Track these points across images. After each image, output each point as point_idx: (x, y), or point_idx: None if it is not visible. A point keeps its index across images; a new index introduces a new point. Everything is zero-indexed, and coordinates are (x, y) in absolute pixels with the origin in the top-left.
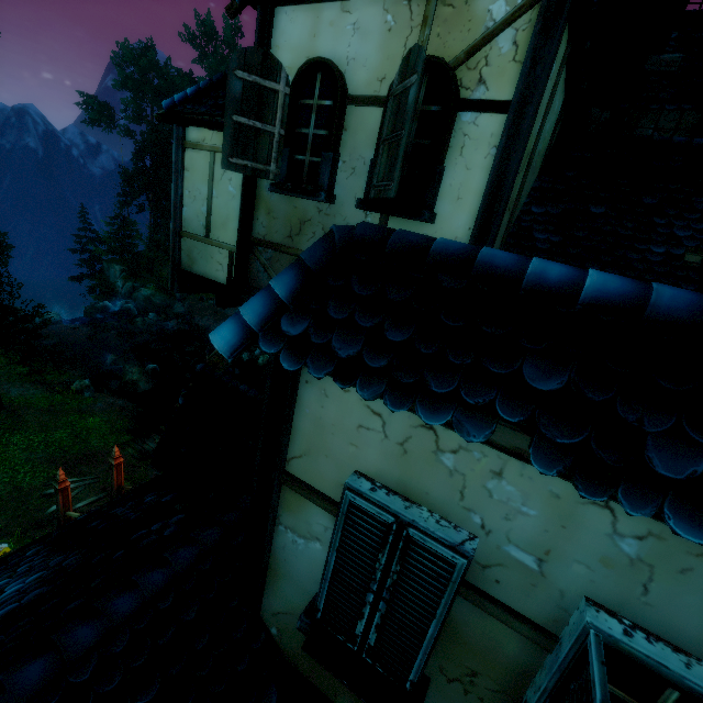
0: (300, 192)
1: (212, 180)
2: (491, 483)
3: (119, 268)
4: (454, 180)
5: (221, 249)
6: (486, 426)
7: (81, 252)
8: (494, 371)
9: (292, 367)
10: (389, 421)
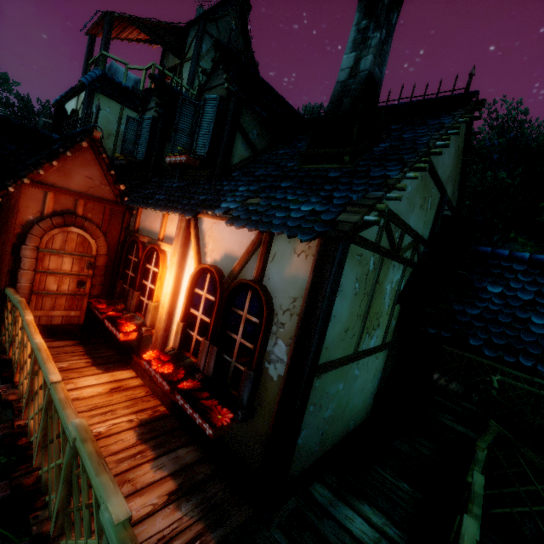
0: None
1: None
2: None
3: None
4: None
5: None
6: None
7: None
8: None
9: None
10: None
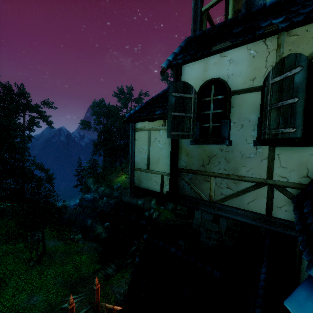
0: (210, 142)
1: (149, 143)
2: None
3: (91, 180)
4: None
5: (156, 174)
6: None
7: (78, 175)
8: None
9: None
10: None
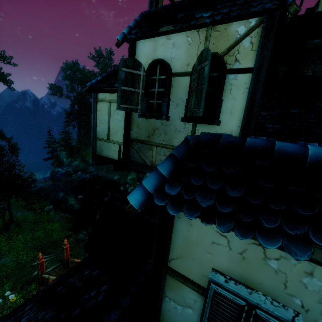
0: (153, 117)
1: (110, 114)
2: (305, 279)
3: (64, 153)
4: (228, 105)
5: (115, 144)
6: (306, 249)
7: (48, 147)
8: (302, 213)
9: (175, 213)
10: (231, 240)
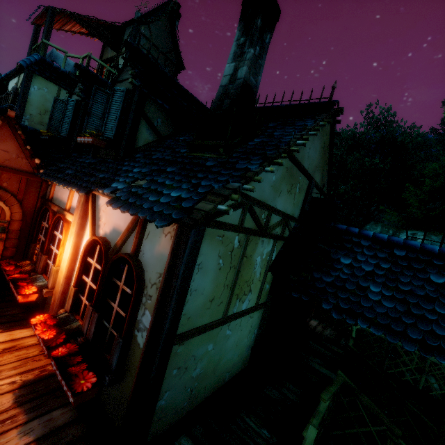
0: None
1: None
2: None
3: None
4: None
5: None
6: None
7: None
8: None
9: None
10: None
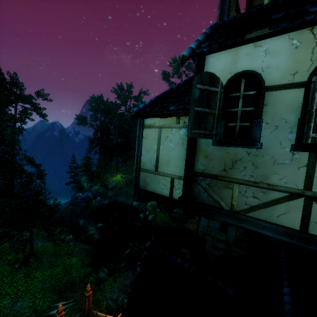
0: (238, 144)
1: (159, 142)
2: None
3: (85, 177)
4: None
5: (165, 177)
6: None
7: (71, 172)
8: None
9: None
10: None
